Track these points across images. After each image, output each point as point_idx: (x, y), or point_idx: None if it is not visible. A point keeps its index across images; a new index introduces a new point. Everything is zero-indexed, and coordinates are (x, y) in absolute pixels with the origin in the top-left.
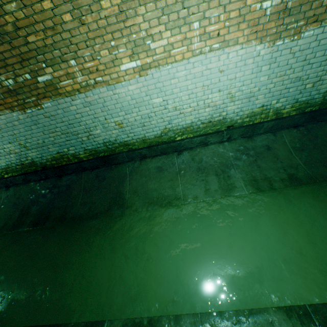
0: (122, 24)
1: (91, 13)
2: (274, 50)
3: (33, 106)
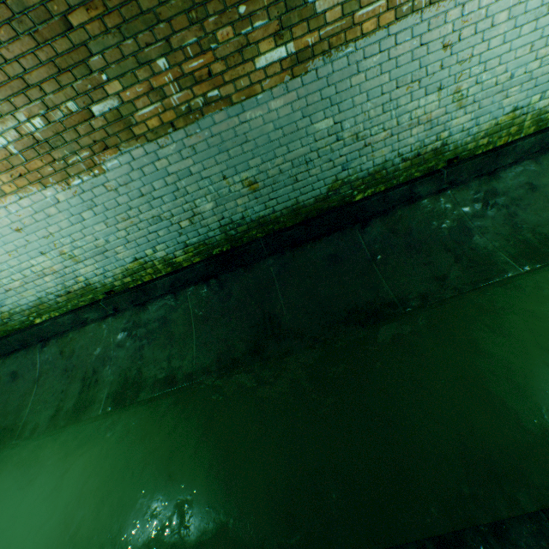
0: None
1: None
2: (79, 191)
3: None
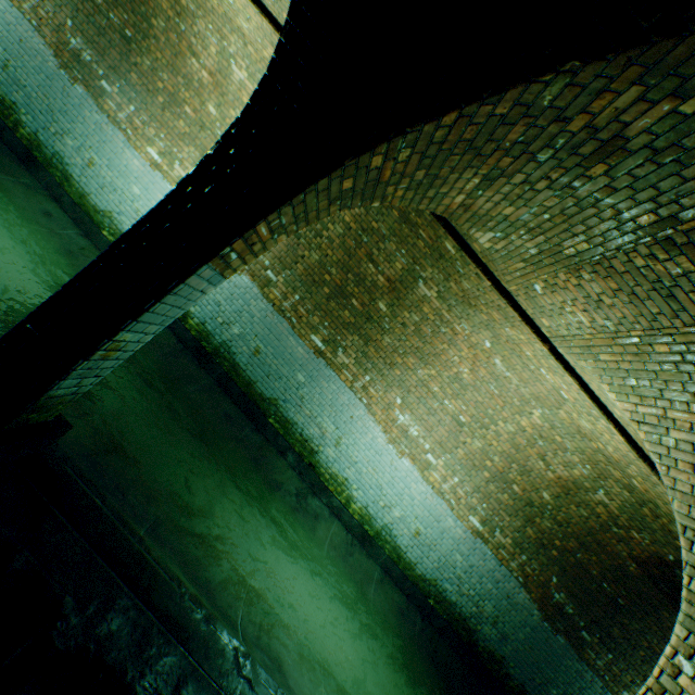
0: (178, 139)
1: (173, 115)
2: None
3: (72, 77)
